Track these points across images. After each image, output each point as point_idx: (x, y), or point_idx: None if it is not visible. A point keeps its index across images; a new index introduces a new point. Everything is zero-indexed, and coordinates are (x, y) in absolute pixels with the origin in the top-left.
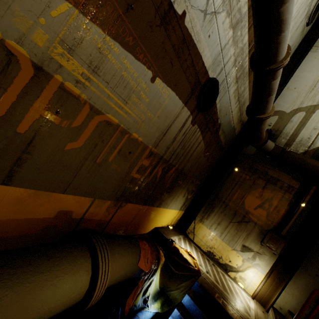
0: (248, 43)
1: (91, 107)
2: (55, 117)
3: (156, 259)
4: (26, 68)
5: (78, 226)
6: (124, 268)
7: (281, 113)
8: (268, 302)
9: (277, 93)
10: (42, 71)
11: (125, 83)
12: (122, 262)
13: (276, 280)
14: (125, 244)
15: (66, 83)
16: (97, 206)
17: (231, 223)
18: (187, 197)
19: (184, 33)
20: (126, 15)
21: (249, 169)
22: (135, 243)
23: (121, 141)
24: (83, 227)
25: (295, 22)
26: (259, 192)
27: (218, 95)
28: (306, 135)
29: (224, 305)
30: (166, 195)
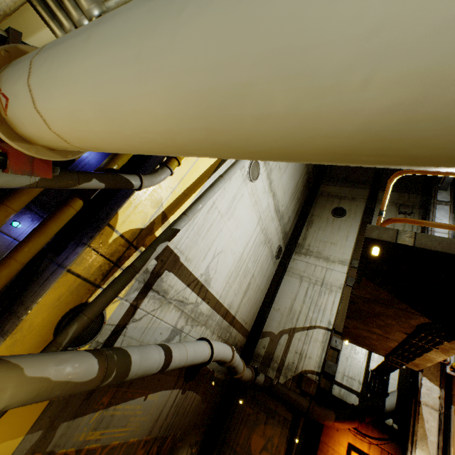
0: (221, 316)
1: (103, 446)
2: None
3: None
4: (72, 454)
5: None
6: None
7: (271, 334)
8: None
9: (266, 315)
10: (79, 450)
11: (126, 416)
12: None
13: None
14: None
15: (90, 446)
16: None
17: None
18: (191, 452)
19: None
20: (128, 388)
21: (252, 400)
22: None
23: (121, 451)
24: None
25: (262, 270)
26: (262, 428)
27: None
28: (291, 359)
29: None
30: None
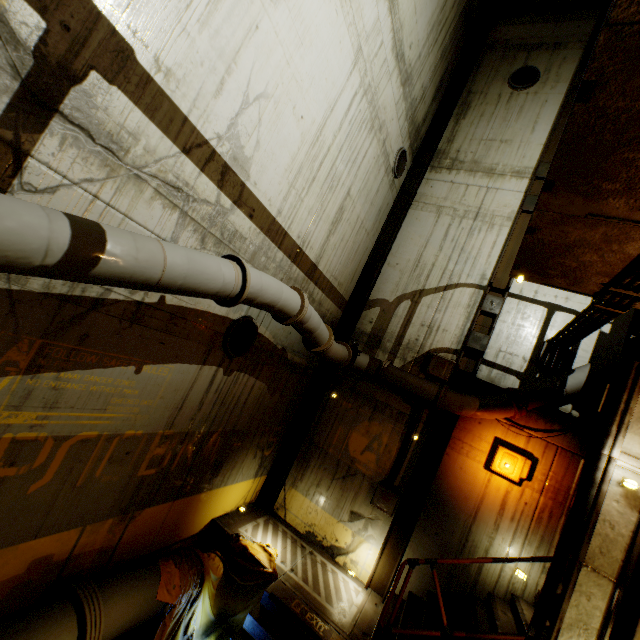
0: (287, 256)
1: (57, 438)
2: (10, 470)
3: (199, 577)
4: None
5: (65, 568)
6: (131, 611)
7: (383, 303)
8: (386, 588)
9: (375, 274)
10: None
11: (98, 394)
12: (127, 604)
13: (393, 553)
14: (132, 579)
15: (19, 435)
16: (92, 533)
17: (333, 481)
18: (262, 455)
19: (170, 310)
20: (81, 345)
21: (351, 393)
22: (153, 569)
23: (110, 447)
24: (75, 567)
25: (368, 189)
26: (365, 426)
27: (257, 329)
28: (414, 335)
29: (303, 613)
30: (216, 471)
